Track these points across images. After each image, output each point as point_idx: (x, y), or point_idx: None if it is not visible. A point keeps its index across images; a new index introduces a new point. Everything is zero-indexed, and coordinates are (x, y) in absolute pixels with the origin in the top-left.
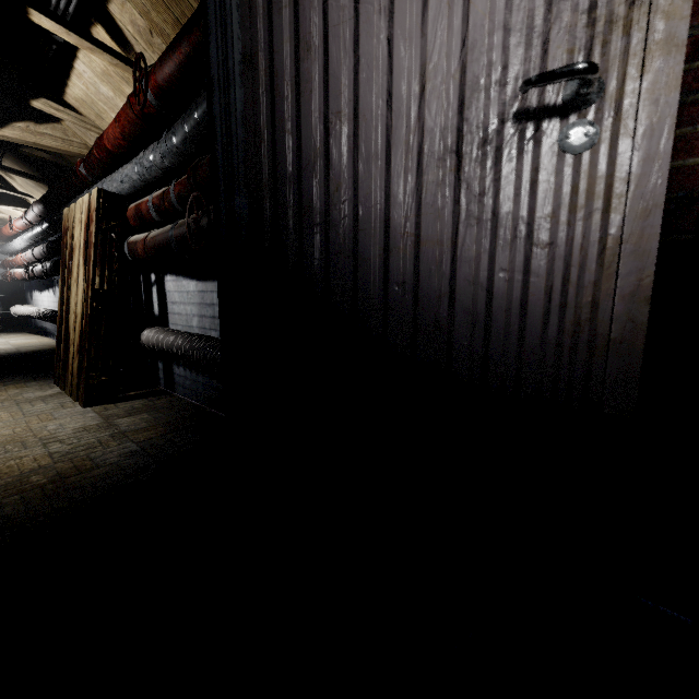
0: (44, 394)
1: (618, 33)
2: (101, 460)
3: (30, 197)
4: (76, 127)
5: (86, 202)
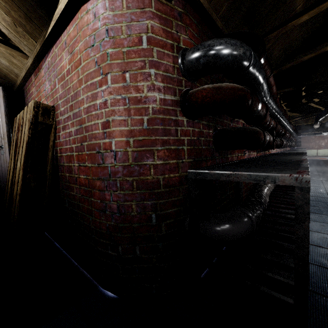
0: None
1: (4, 140)
2: None
3: None
4: None
5: None
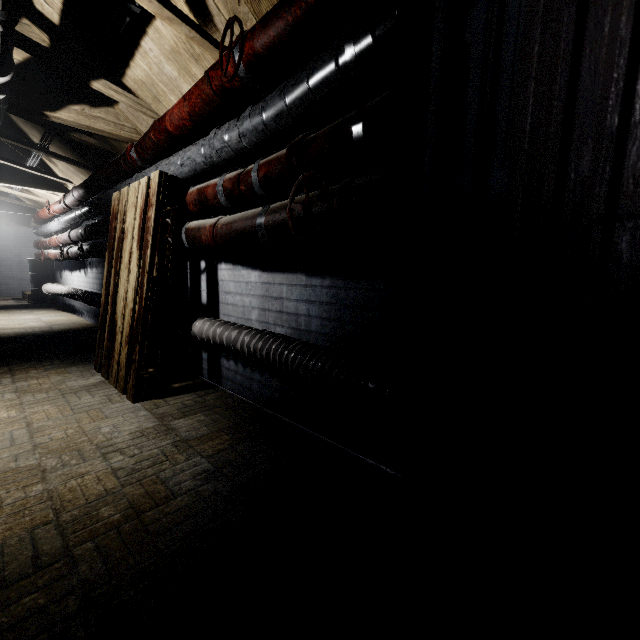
0: (87, 383)
1: None
2: (174, 483)
3: (69, 182)
4: (130, 111)
5: (144, 185)
